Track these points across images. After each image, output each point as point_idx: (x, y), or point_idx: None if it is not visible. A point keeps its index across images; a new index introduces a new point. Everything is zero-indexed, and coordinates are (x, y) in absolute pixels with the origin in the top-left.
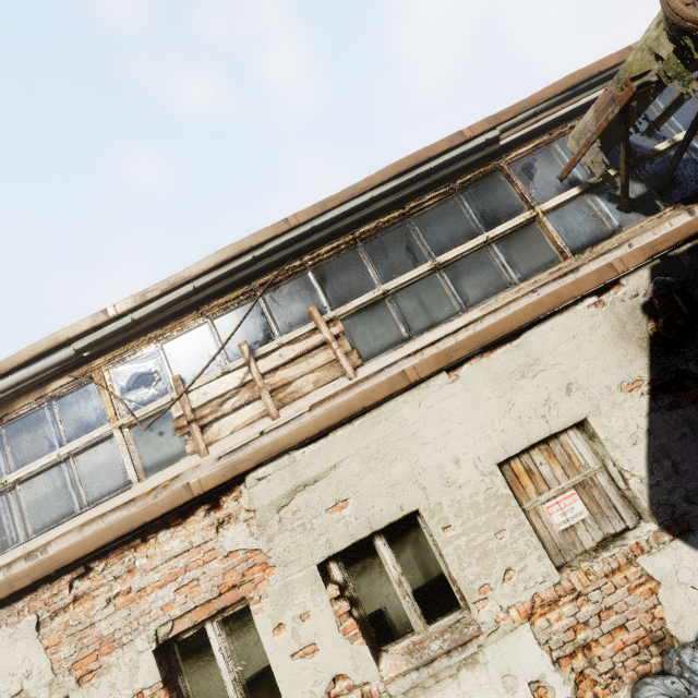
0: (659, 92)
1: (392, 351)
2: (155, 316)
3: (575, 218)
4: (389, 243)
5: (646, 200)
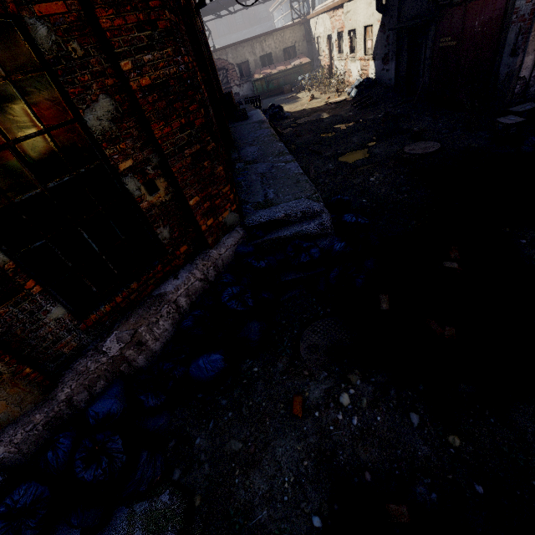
0: None
1: None
2: None
3: None
4: None
5: None
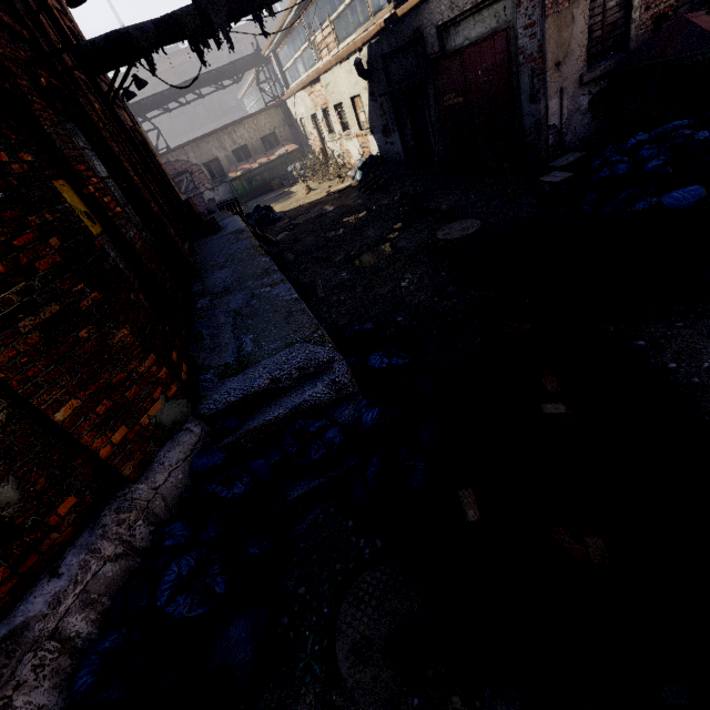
0: None
1: (343, 43)
2: (302, 4)
3: None
4: None
5: None
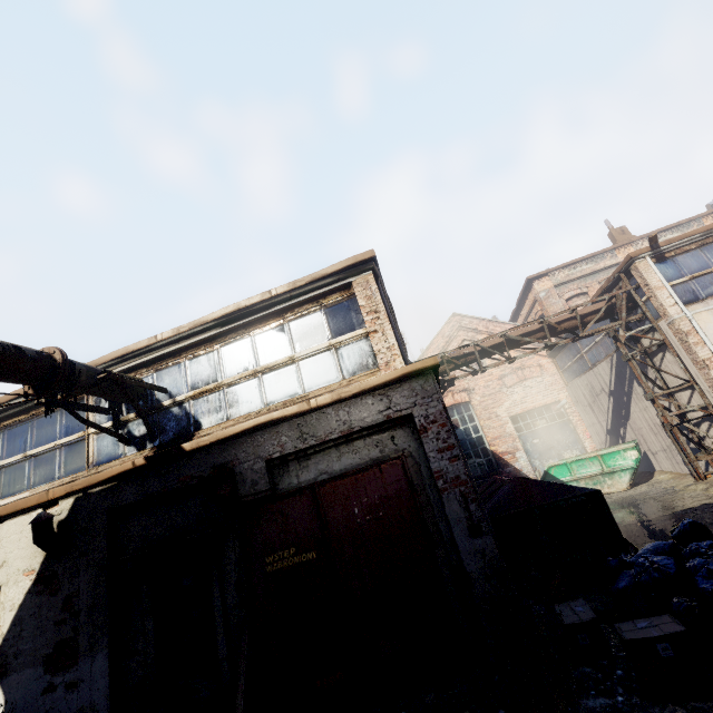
0: (88, 394)
1: None
2: None
3: (103, 442)
4: (14, 435)
5: (143, 439)
